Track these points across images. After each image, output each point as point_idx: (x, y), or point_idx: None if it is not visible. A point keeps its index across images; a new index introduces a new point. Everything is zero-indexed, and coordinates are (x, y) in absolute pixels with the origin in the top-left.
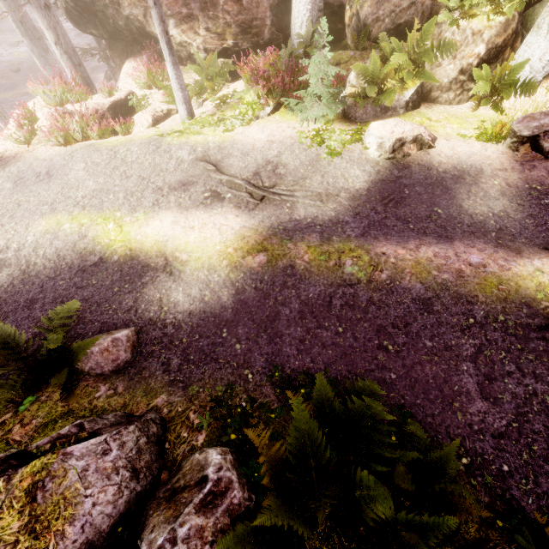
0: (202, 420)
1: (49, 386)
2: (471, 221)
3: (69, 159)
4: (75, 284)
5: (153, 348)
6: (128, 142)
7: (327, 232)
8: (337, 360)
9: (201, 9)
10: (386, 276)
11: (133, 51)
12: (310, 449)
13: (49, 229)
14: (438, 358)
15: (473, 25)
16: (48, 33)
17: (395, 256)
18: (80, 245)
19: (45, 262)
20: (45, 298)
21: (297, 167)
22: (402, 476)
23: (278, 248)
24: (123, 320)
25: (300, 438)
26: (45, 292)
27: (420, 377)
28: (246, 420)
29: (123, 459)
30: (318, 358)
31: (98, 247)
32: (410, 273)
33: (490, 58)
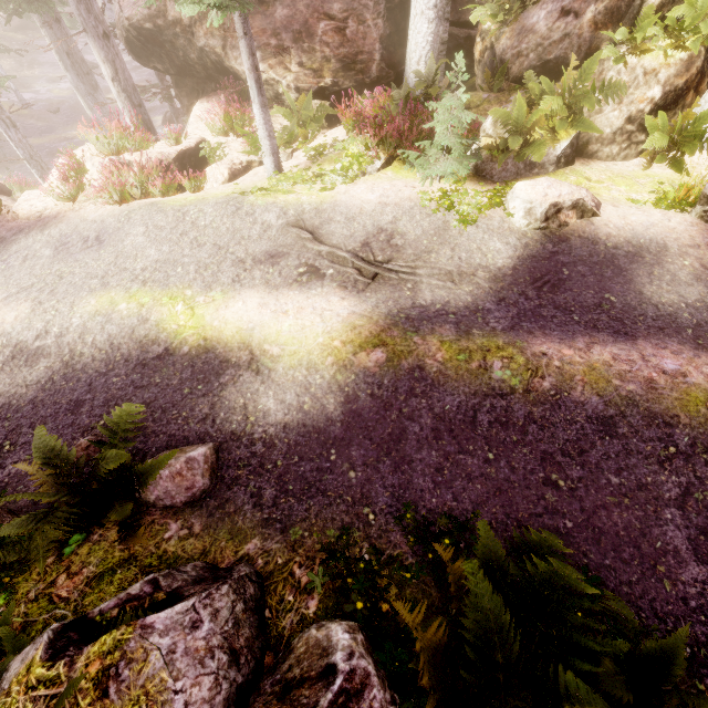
0: (315, 579)
1: (102, 520)
2: (657, 313)
3: (126, 221)
4: (132, 382)
5: (237, 473)
6: (199, 202)
7: (464, 323)
8: (489, 499)
9: (294, 41)
10: (549, 385)
11: (205, 89)
12: (497, 639)
13: (100, 310)
14: (630, 501)
15: (645, 62)
16: (105, 67)
17: (559, 357)
18: (139, 332)
19: (95, 352)
20: (93, 399)
21: (418, 237)
22: (612, 678)
23: (401, 342)
24: (196, 432)
25: (483, 622)
26: (93, 392)
27: (607, 527)
28: (373, 581)
29: (218, 635)
30: (463, 495)
31: (163, 335)
32: (582, 381)
33: (667, 104)
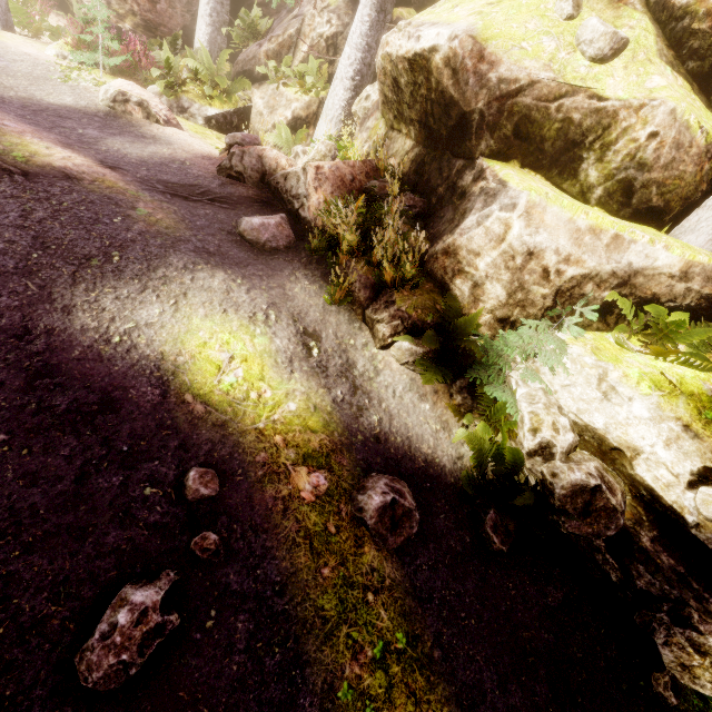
0: None
1: None
2: (89, 142)
3: None
4: None
5: None
6: None
7: None
8: None
9: None
10: None
11: None
12: None
13: None
14: None
15: (288, 93)
16: None
17: None
18: None
19: None
20: None
21: (19, 71)
22: None
23: None
24: None
25: None
26: None
27: None
28: None
29: None
30: None
31: None
32: None
33: (298, 127)
